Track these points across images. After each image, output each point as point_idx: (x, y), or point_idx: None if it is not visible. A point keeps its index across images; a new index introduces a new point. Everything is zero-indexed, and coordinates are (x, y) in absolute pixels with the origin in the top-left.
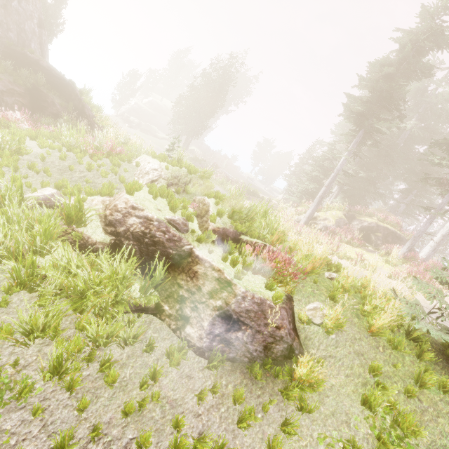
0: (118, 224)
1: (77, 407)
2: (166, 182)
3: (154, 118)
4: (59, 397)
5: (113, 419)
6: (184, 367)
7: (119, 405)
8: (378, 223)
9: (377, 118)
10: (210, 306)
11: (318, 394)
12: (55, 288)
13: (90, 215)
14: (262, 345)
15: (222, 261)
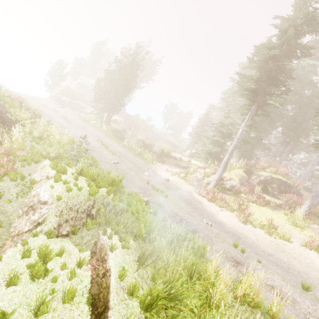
0: None
1: None
2: (58, 219)
3: (83, 96)
4: None
5: None
6: None
7: None
8: (272, 176)
9: (266, 93)
10: None
11: None
12: None
13: None
14: None
15: None
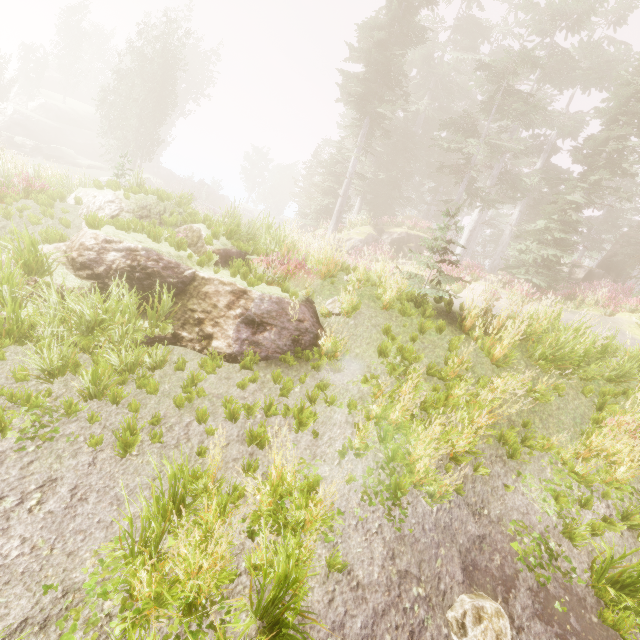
0: (94, 264)
1: (129, 413)
2: (132, 215)
3: (62, 135)
4: (108, 410)
5: (167, 414)
6: (221, 374)
7: (169, 405)
8: (408, 232)
9: (380, 101)
10: (231, 317)
11: (346, 363)
12: (52, 333)
13: (53, 260)
14: (290, 339)
15: (231, 277)
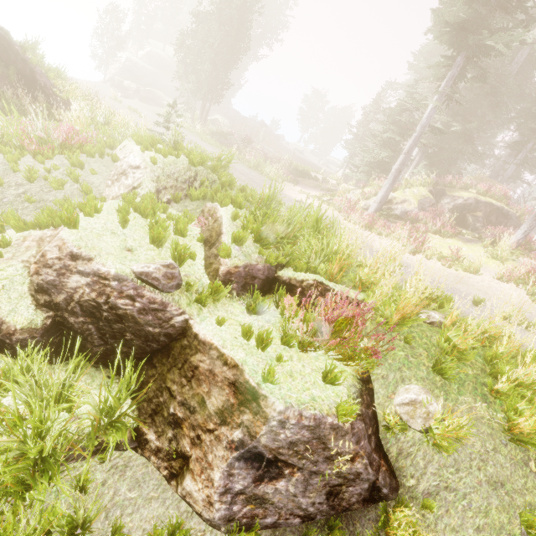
0: (51, 289)
1: None
2: (155, 185)
3: (158, 79)
4: None
5: None
6: None
7: None
8: (478, 198)
9: (487, 30)
10: (221, 441)
11: None
12: None
13: None
14: (324, 493)
15: (241, 339)
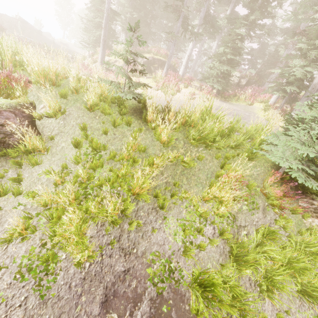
0: None
1: None
2: None
3: None
4: None
5: None
6: None
7: None
8: (154, 57)
9: None
10: None
11: (51, 155)
12: None
13: None
14: None
15: None
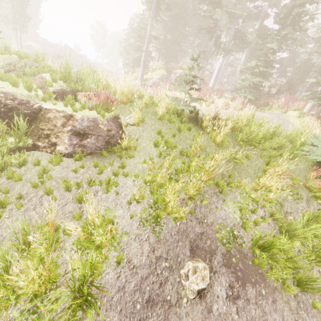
0: None
1: (3, 194)
2: (3, 69)
3: None
4: None
5: (28, 192)
6: (63, 165)
7: (29, 187)
8: (185, 72)
9: None
10: (65, 132)
11: (137, 152)
12: None
13: None
14: (104, 142)
15: (64, 107)
